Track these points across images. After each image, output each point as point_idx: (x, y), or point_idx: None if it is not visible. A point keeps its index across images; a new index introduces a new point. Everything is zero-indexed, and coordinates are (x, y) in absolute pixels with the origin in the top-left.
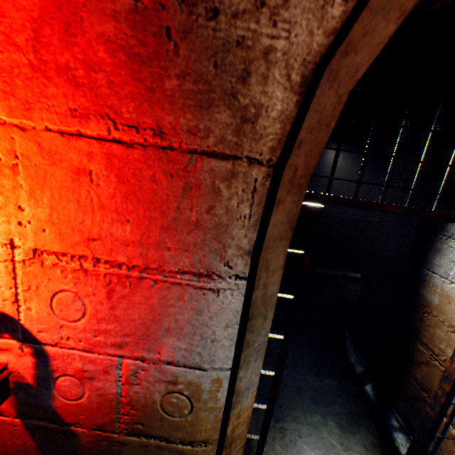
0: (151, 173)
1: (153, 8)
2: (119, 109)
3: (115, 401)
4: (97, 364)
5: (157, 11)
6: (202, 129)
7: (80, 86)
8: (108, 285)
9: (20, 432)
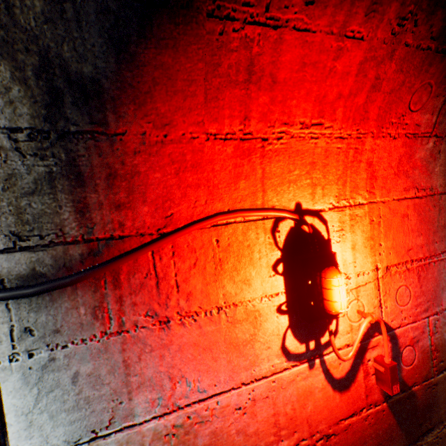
0: (427, 207)
1: (437, 145)
2: (419, 183)
3: (428, 352)
4: (418, 329)
5: (438, 146)
6: (443, 183)
7: (408, 177)
8: (417, 274)
9: (386, 415)
